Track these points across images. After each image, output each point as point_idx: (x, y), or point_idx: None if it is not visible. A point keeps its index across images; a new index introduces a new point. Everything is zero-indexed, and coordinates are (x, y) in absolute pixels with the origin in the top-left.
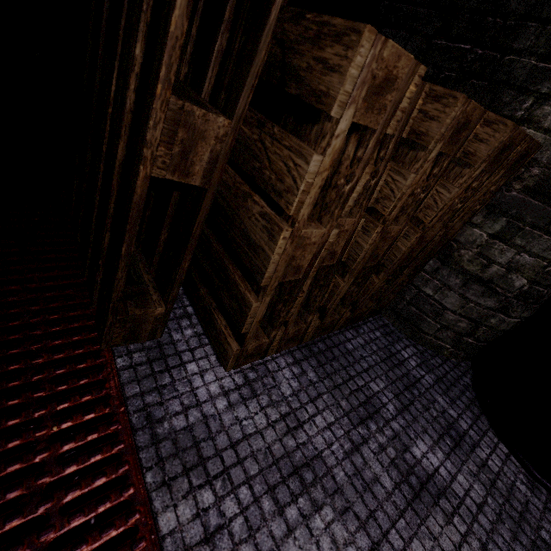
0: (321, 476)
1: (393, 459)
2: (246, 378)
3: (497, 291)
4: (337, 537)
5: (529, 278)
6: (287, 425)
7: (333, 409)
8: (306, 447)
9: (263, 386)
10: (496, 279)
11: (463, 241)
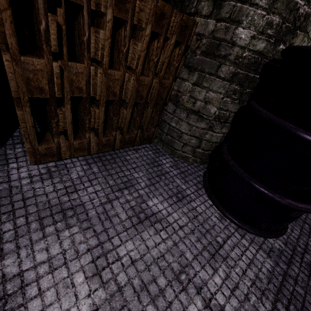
0: (79, 213)
1: (132, 206)
2: (49, 170)
3: (204, 117)
4: (76, 240)
5: (217, 106)
6: (66, 191)
7: (102, 184)
8: (75, 200)
9: (59, 174)
10: (201, 110)
11: (182, 91)
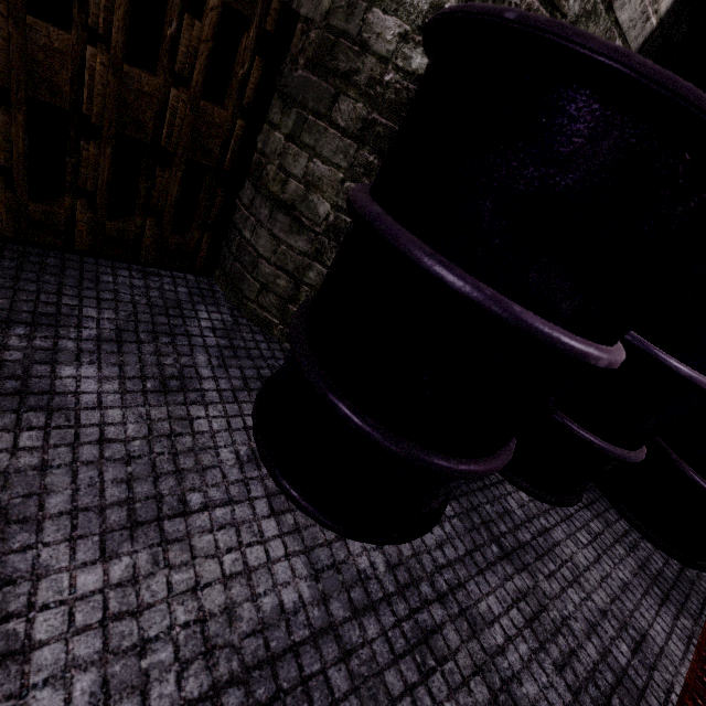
0: None
1: (4, 360)
2: None
3: (304, 223)
4: None
5: (332, 201)
6: None
7: None
8: None
9: None
10: (298, 203)
11: (269, 153)
